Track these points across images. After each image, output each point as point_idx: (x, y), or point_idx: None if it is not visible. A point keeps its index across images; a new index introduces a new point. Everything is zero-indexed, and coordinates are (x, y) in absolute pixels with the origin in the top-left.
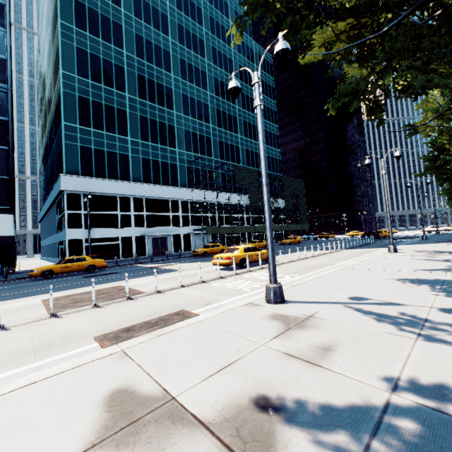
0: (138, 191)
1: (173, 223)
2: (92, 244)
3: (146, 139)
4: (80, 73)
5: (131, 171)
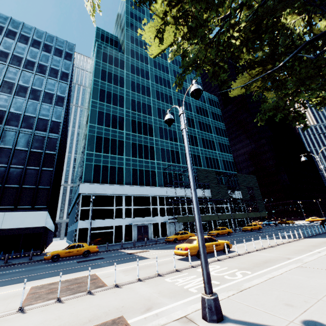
0: (128, 191)
1: (153, 214)
2: (94, 232)
3: (135, 156)
4: (98, 123)
5: (124, 177)
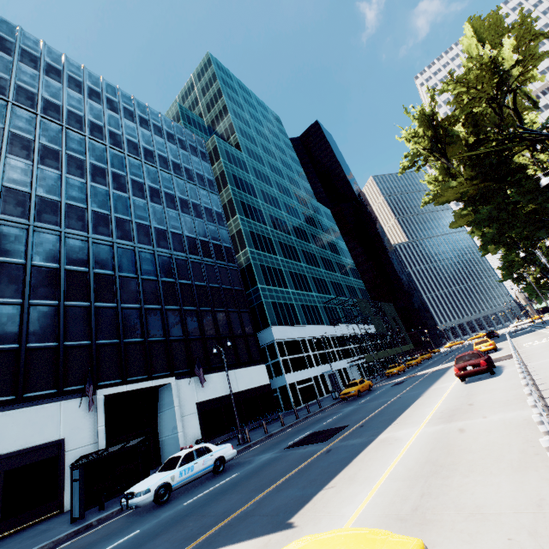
0: (308, 333)
1: (333, 359)
2: (301, 386)
3: (297, 288)
4: (255, 247)
5: (298, 316)
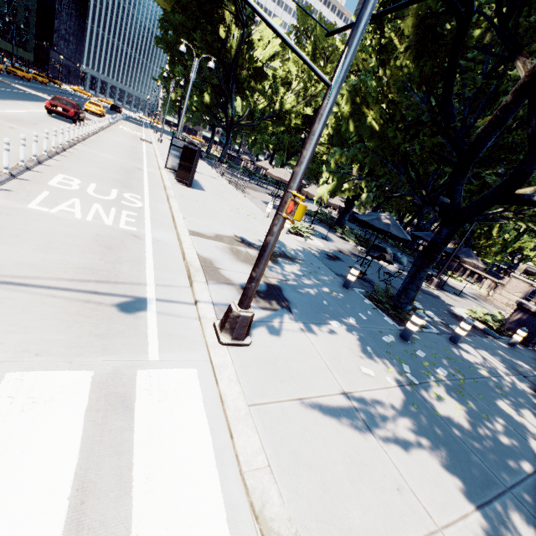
0: None
1: None
2: None
3: None
4: None
5: None
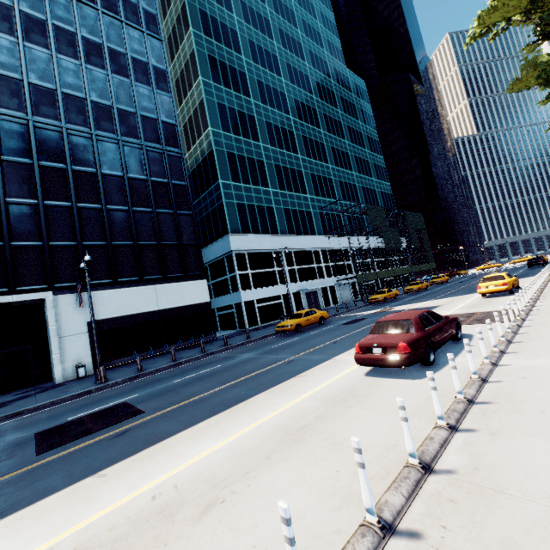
0: (287, 244)
1: (319, 275)
2: (262, 305)
3: (283, 188)
4: (223, 128)
5: (277, 223)
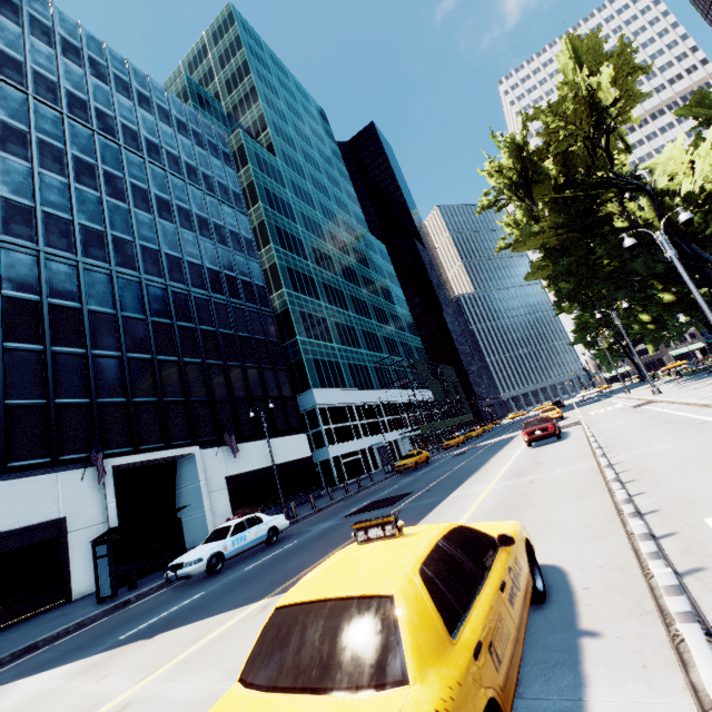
0: (356, 398)
1: (384, 429)
2: (346, 460)
3: (344, 344)
4: (294, 288)
5: (345, 378)
